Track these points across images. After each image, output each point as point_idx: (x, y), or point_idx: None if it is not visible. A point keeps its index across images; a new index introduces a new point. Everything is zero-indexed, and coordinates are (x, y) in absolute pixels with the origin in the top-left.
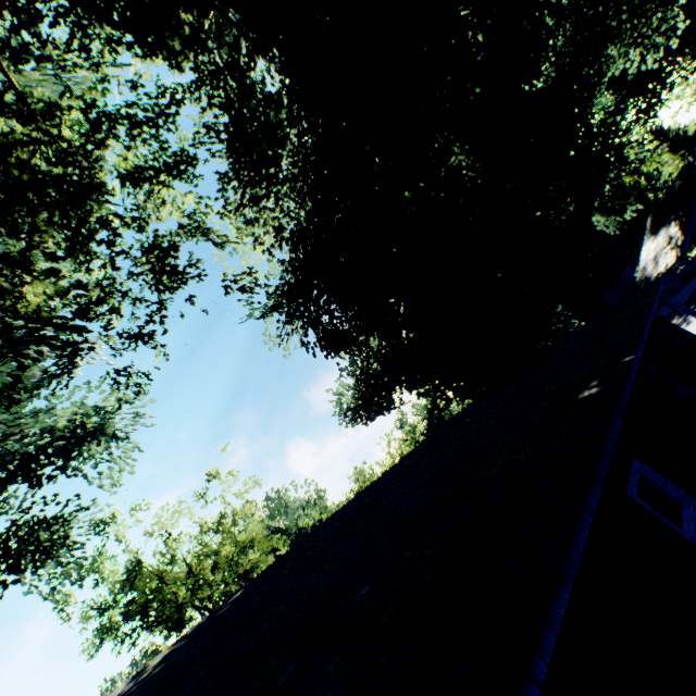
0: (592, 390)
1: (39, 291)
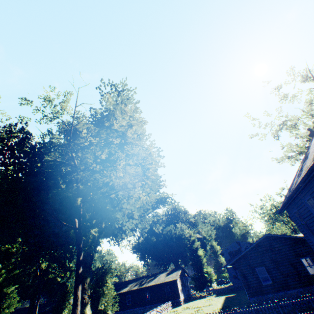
0: None
1: None
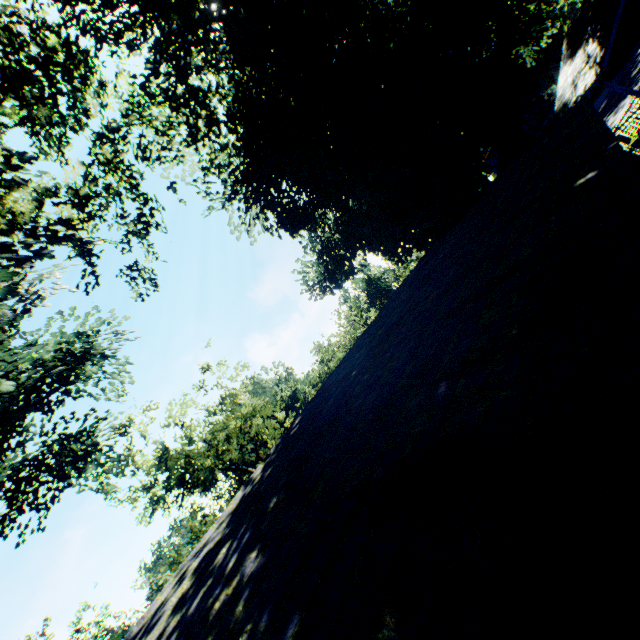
0: (588, 176)
1: (27, 198)
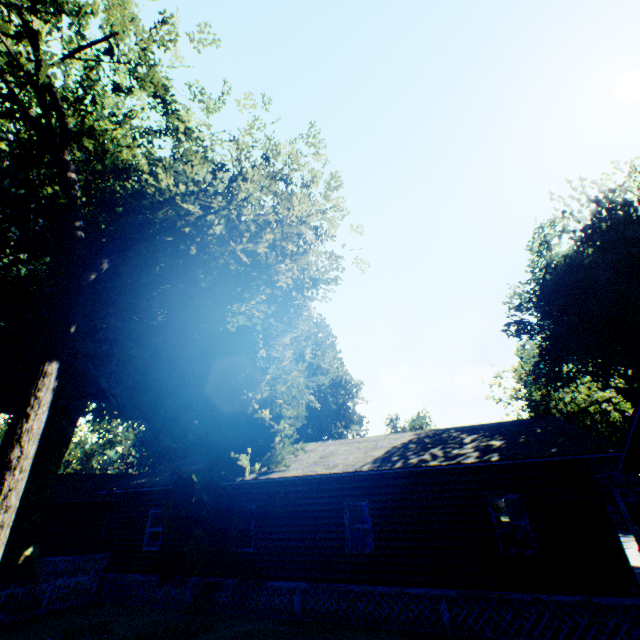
0: None
1: None
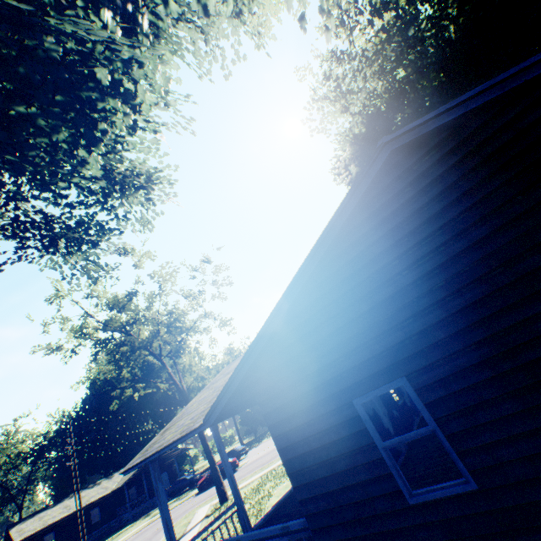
0: None
1: None
